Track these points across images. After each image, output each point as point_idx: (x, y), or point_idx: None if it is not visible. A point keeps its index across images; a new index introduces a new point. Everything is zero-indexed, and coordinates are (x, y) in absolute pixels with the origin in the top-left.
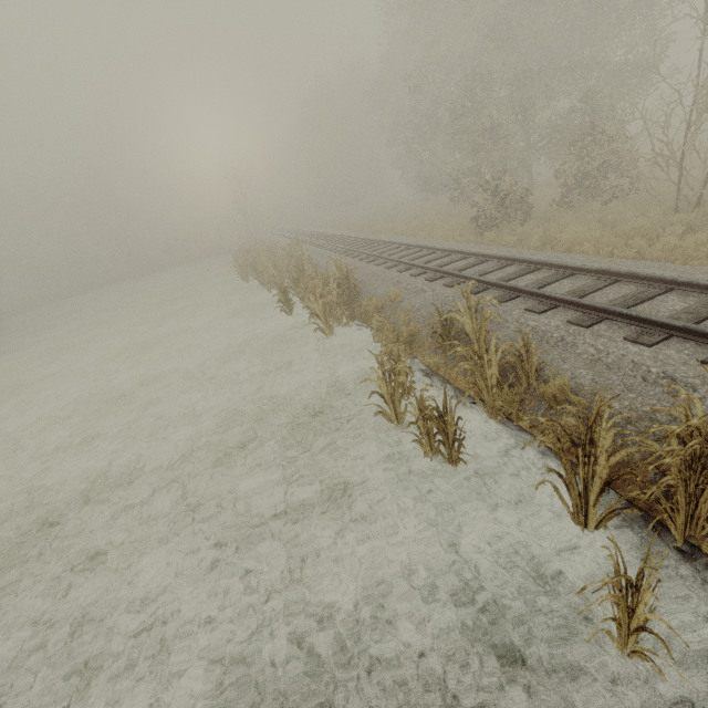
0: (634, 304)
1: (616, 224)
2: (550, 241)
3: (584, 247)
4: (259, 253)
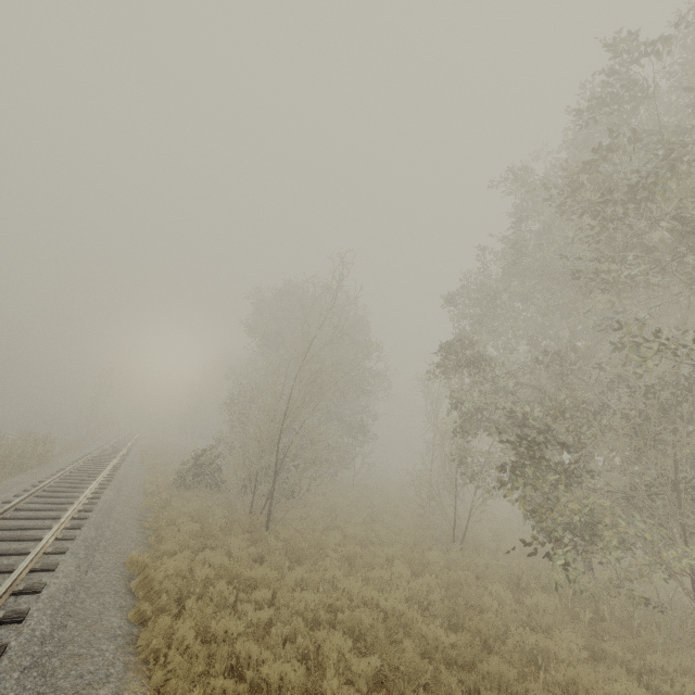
0: (1, 539)
1: (205, 506)
2: (167, 505)
3: (163, 514)
4: (17, 439)
